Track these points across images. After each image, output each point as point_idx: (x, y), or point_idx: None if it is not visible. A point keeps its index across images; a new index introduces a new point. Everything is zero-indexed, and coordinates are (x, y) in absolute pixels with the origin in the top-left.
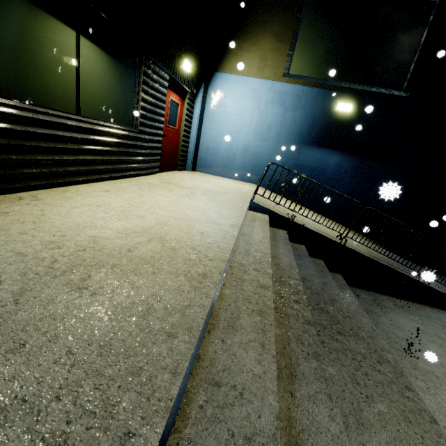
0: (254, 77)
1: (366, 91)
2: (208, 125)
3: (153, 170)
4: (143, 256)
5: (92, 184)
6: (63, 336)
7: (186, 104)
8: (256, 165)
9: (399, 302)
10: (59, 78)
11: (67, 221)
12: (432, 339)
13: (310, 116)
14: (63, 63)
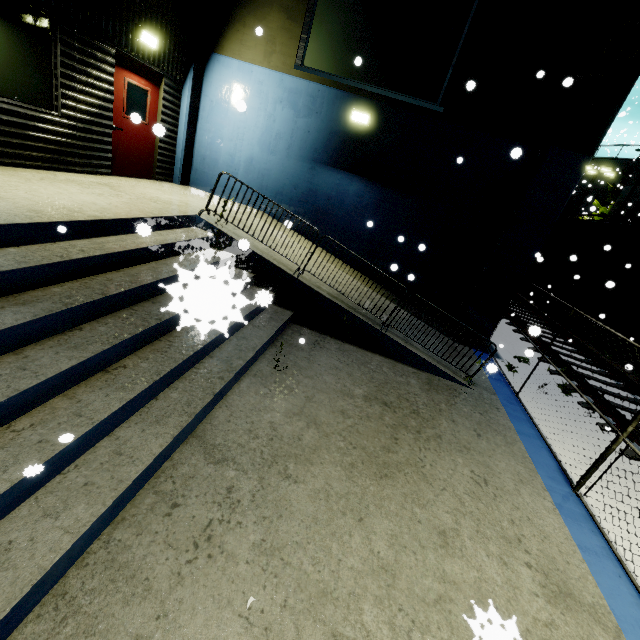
0: (259, 66)
1: (393, 100)
2: (204, 125)
3: (99, 170)
4: None
5: None
6: None
7: (162, 93)
8: (262, 185)
9: (349, 347)
10: None
11: None
12: (338, 373)
13: (327, 126)
14: None
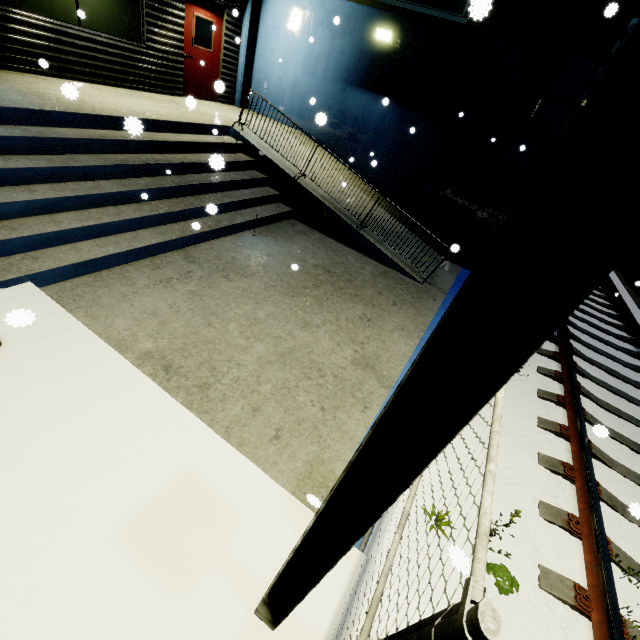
0: None
1: (419, 14)
2: (261, 51)
3: (174, 92)
4: (61, 101)
5: (96, 85)
6: (5, 96)
7: (225, 23)
8: (303, 107)
9: (330, 240)
10: None
11: (47, 87)
12: (305, 250)
13: (358, 46)
14: None
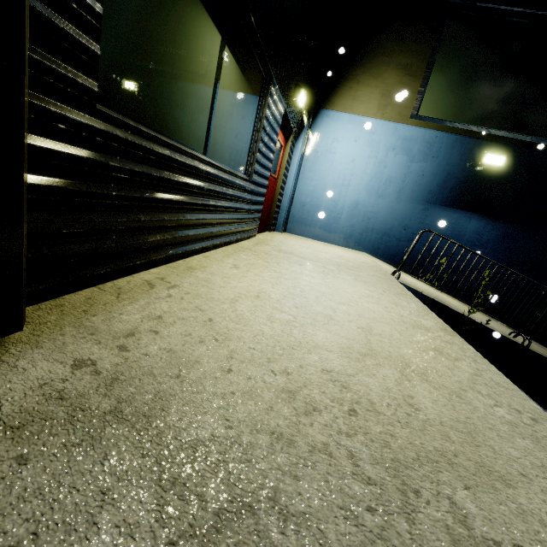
0: (372, 117)
1: (519, 141)
2: (306, 174)
3: (253, 232)
4: (448, 421)
5: (207, 254)
6: None
7: (288, 147)
8: (367, 228)
9: None
10: (197, 101)
11: (255, 333)
12: None
13: (443, 168)
14: (203, 81)
